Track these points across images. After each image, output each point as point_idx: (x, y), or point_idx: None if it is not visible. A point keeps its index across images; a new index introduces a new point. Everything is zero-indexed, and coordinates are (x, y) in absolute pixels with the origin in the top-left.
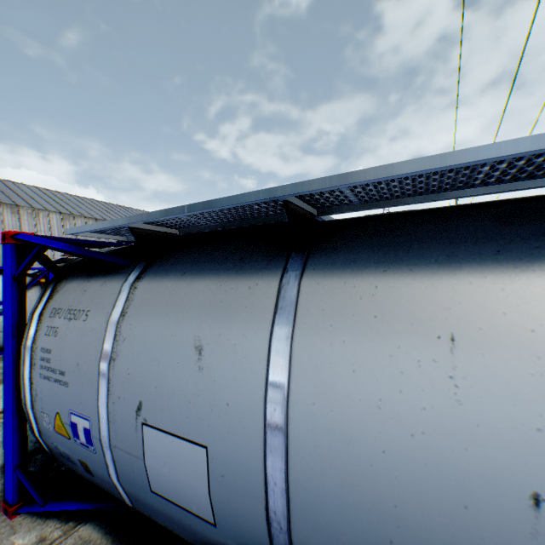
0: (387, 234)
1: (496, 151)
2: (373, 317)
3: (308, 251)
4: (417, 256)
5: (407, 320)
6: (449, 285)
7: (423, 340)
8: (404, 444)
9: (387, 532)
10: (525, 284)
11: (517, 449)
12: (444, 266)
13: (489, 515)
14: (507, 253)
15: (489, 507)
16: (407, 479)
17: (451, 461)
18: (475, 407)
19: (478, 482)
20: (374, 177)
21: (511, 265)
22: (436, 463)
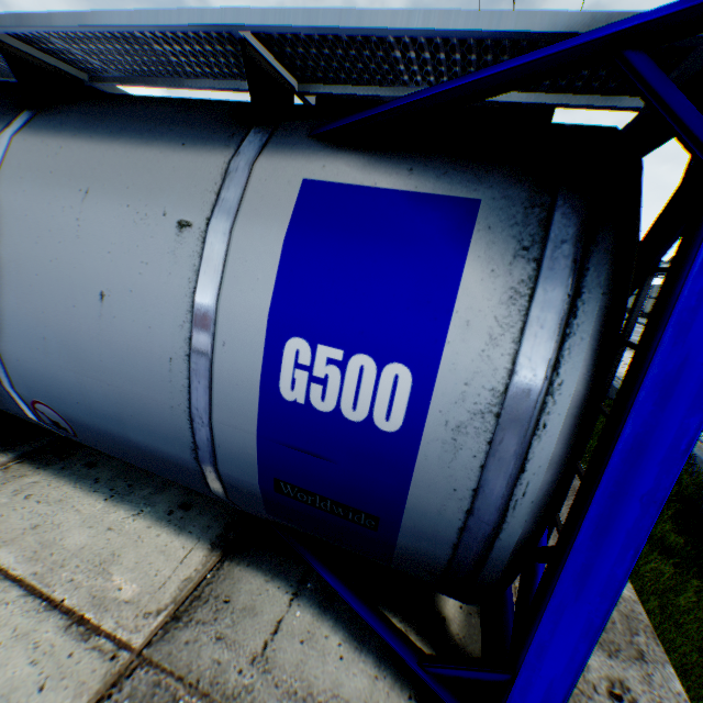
0: (107, 107)
1: (111, 20)
2: (51, 173)
3: (39, 111)
4: (105, 127)
5: (70, 177)
6: (104, 151)
7: (73, 192)
8: (49, 269)
9: (43, 333)
10: (142, 155)
11: (99, 265)
12: (113, 137)
13: (85, 310)
14: (153, 132)
15: (85, 304)
16: (50, 293)
17: (70, 277)
18: (86, 240)
19: (81, 289)
20: (41, 25)
21: (147, 141)
22: (63, 280)
